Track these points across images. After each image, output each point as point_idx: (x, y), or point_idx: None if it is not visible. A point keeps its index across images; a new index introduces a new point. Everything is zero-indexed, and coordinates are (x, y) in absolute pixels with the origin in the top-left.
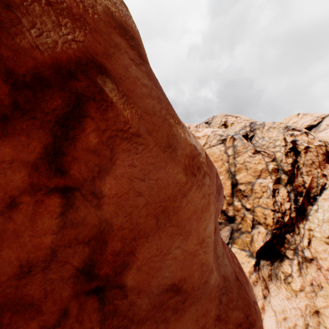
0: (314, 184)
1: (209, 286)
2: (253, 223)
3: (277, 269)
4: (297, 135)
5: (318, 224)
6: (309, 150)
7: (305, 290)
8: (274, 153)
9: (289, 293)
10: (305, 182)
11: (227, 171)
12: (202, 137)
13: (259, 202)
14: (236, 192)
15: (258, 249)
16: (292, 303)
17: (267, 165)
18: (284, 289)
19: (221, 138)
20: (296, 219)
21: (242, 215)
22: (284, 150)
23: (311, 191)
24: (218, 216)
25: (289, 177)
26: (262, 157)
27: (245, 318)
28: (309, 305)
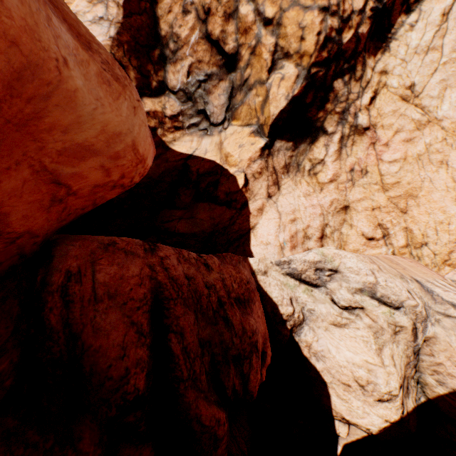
0: None
1: None
2: (275, 58)
3: (303, 156)
4: None
5: (403, 60)
6: None
7: (339, 180)
8: None
9: (311, 188)
10: None
11: None
12: None
13: None
14: None
15: (275, 118)
16: (312, 200)
17: None
18: (305, 184)
19: None
20: (366, 46)
21: (254, 41)
22: None
23: None
24: (206, 59)
25: None
26: None
27: None
28: (338, 200)
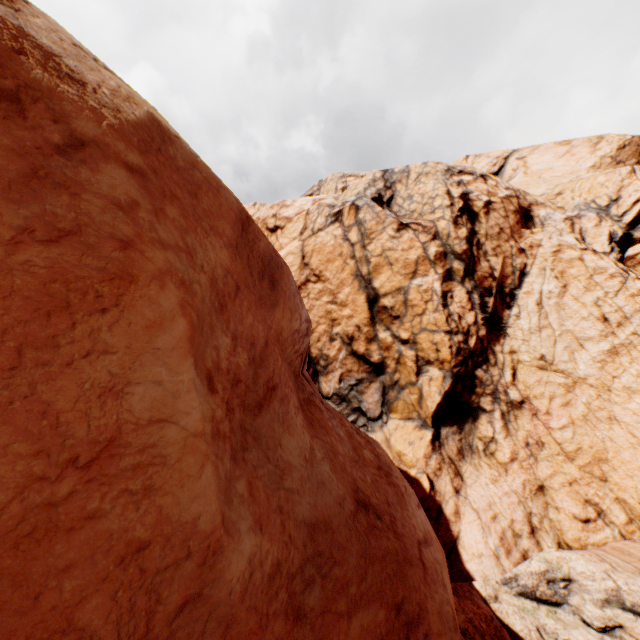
0: (509, 270)
1: (217, 605)
2: (418, 364)
3: (471, 435)
4: (469, 182)
5: (524, 340)
6: (492, 209)
7: (519, 457)
8: (434, 224)
9: (495, 471)
10: (493, 269)
11: (356, 276)
12: (296, 217)
13: (422, 323)
14: (378, 314)
15: (434, 410)
16: (502, 486)
17: (425, 249)
18: (486, 466)
19: (333, 211)
20: (488, 339)
21: (396, 354)
22: (450, 215)
23: (505, 283)
24: (355, 369)
25: (466, 265)
26: (414, 234)
27: (394, 616)
28: (528, 481)
